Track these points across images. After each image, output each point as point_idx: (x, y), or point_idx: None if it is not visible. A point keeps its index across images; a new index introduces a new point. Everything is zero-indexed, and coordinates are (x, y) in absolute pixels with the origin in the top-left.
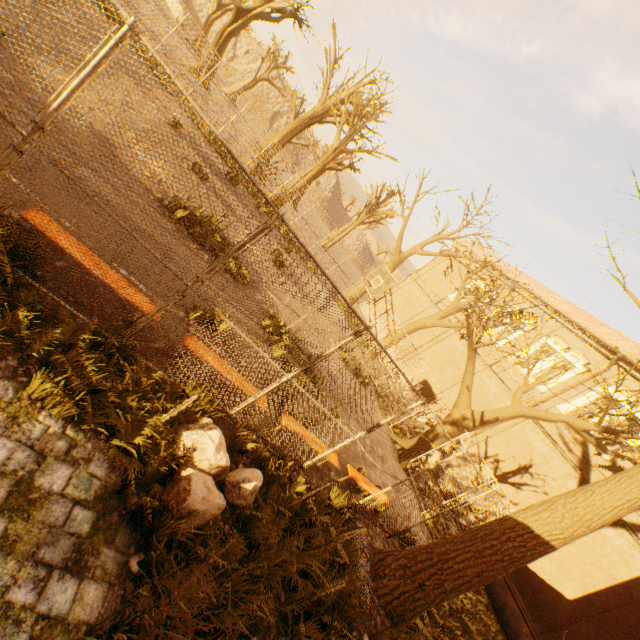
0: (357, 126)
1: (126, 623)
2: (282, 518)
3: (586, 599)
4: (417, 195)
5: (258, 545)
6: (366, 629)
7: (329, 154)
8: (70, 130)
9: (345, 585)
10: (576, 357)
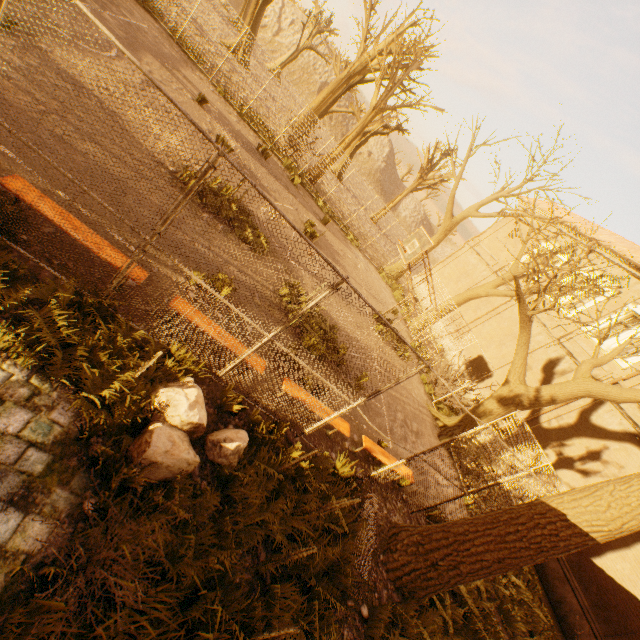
0: (398, 78)
1: (72, 558)
2: (271, 481)
3: None
4: (470, 149)
5: (231, 503)
6: (362, 600)
7: (367, 114)
8: (79, 109)
9: (337, 553)
10: None
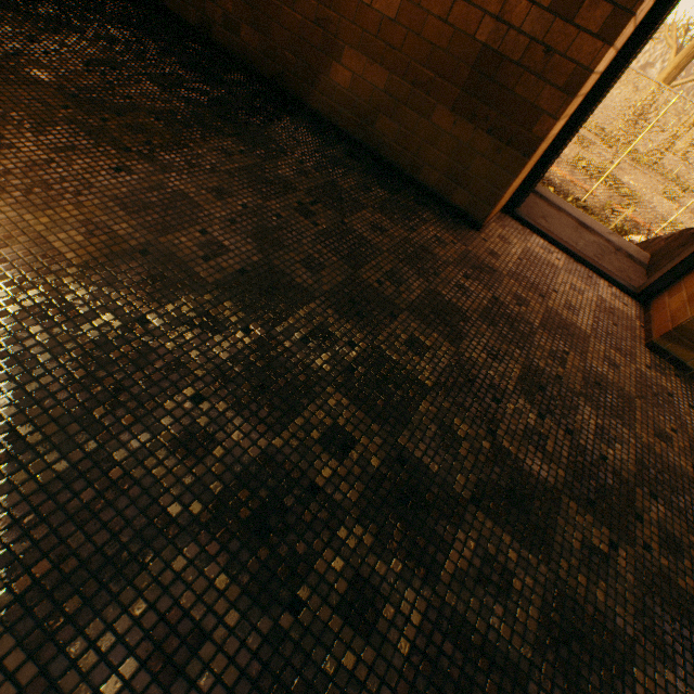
0: None
1: None
2: None
3: None
4: None
5: None
6: None
7: None
8: None
9: None
10: None
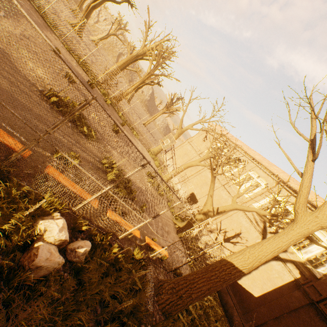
0: (160, 62)
1: None
2: (103, 267)
3: (263, 296)
4: (190, 99)
5: (83, 283)
6: (149, 323)
7: (145, 75)
8: None
9: (137, 301)
10: (262, 181)
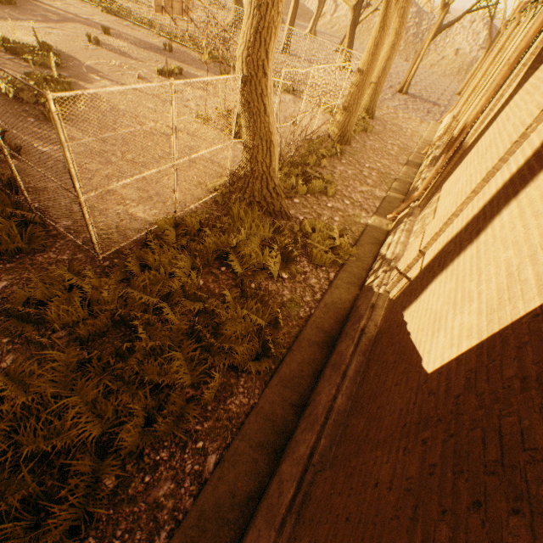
0: None
1: None
2: None
3: (477, 356)
4: None
5: None
6: None
7: None
8: None
9: None
10: None
